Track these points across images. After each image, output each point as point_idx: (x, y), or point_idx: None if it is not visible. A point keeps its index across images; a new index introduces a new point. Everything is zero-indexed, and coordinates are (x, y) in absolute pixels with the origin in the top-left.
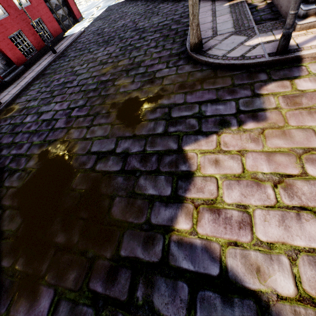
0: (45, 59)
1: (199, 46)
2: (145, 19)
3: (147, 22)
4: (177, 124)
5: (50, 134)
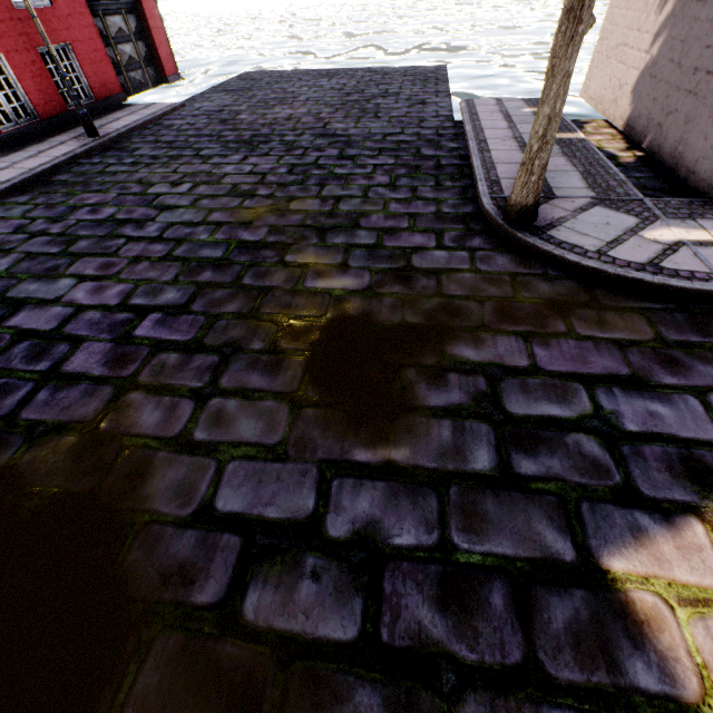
0: (59, 143)
1: (532, 213)
2: (346, 117)
3: (353, 126)
4: (541, 448)
5: (38, 396)
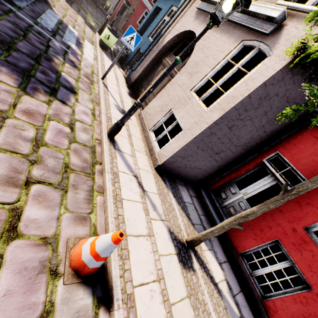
0: None
1: None
2: None
3: None
4: None
5: None
